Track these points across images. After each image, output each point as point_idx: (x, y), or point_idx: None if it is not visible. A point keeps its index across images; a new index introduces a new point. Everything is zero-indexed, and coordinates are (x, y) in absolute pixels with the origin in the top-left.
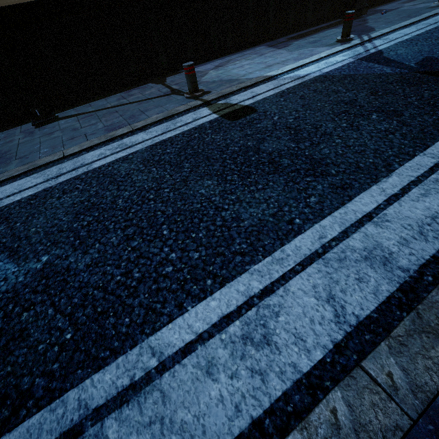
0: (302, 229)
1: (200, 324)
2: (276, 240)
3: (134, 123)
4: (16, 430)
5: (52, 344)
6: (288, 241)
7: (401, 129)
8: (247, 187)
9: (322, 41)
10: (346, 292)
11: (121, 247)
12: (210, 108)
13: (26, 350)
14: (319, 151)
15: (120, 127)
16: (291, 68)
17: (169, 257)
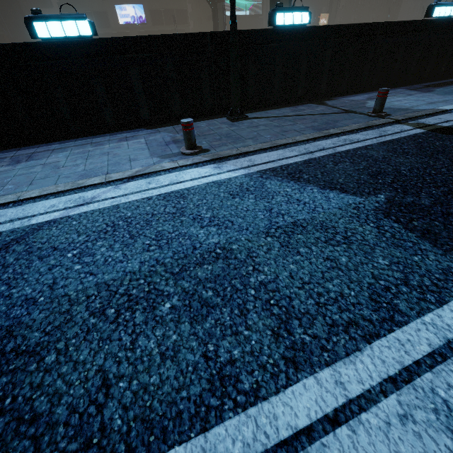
0: None
1: None
2: None
3: (336, 127)
4: None
5: None
6: None
7: None
8: None
9: None
10: None
11: (450, 197)
12: (407, 124)
13: (448, 239)
14: None
15: (326, 129)
16: None
17: None
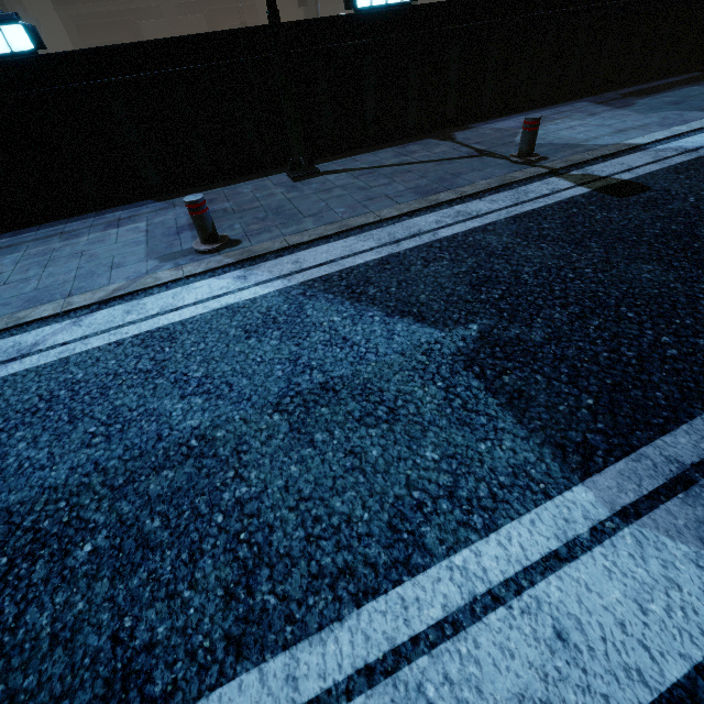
0: None
1: None
2: None
3: (454, 187)
4: (604, 472)
5: (575, 407)
6: None
7: None
8: None
9: (689, 103)
10: None
11: (578, 325)
12: (566, 178)
13: (543, 409)
14: None
15: (437, 192)
16: (665, 136)
17: (662, 340)
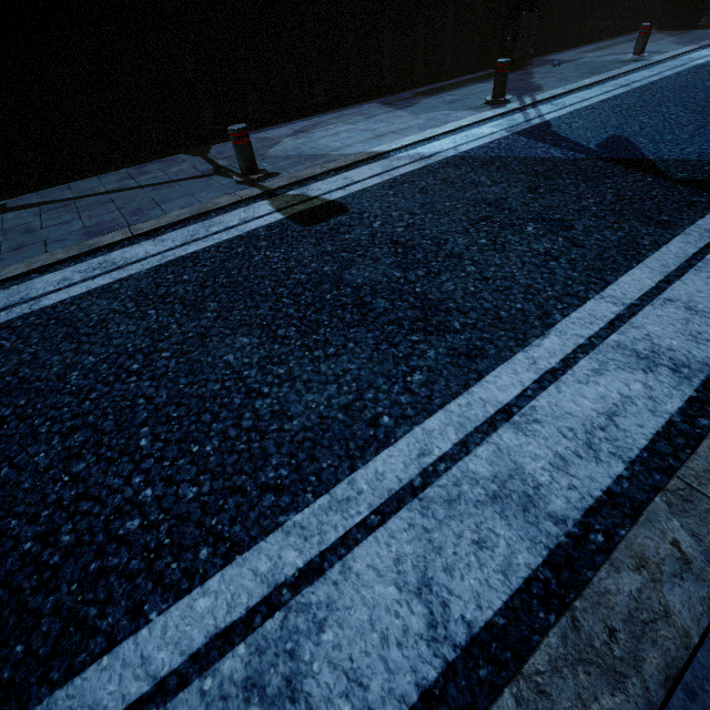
0: (392, 437)
1: (167, 654)
2: (342, 459)
3: (137, 223)
4: None
5: None
6: (364, 461)
7: (569, 253)
8: (309, 351)
9: (465, 101)
10: (453, 571)
11: (50, 476)
12: (272, 201)
13: None
14: (439, 286)
15: (111, 231)
16: (413, 141)
17: (139, 497)
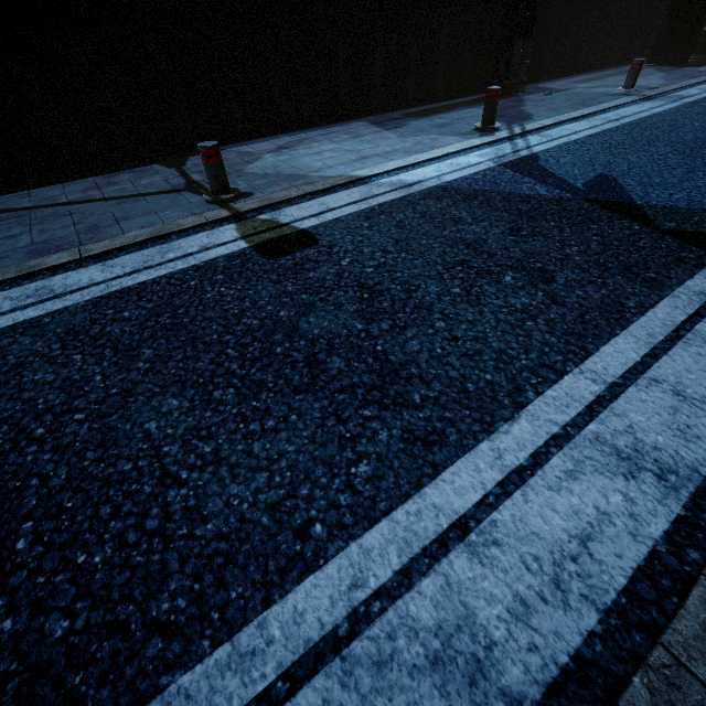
0: (322, 556)
1: None
2: (257, 587)
3: (90, 242)
4: None
5: None
6: (282, 591)
7: (548, 311)
8: (244, 423)
9: (454, 126)
10: None
11: None
12: (240, 226)
13: None
14: (403, 344)
15: (59, 250)
16: (396, 167)
17: None
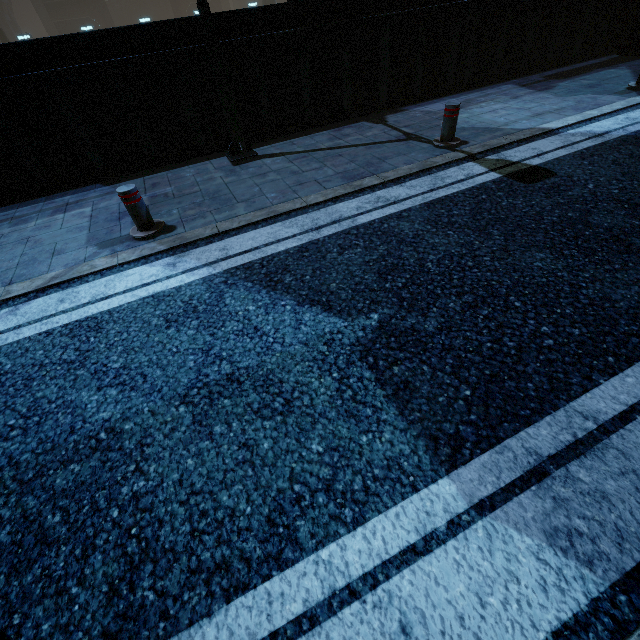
0: None
1: (625, 396)
2: None
3: (378, 172)
4: (469, 464)
5: (453, 398)
6: None
7: None
8: (599, 265)
9: (604, 86)
10: None
11: (469, 314)
12: (481, 163)
13: (424, 400)
14: None
15: (362, 177)
16: (577, 121)
17: (541, 330)
